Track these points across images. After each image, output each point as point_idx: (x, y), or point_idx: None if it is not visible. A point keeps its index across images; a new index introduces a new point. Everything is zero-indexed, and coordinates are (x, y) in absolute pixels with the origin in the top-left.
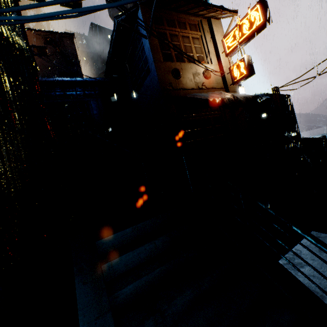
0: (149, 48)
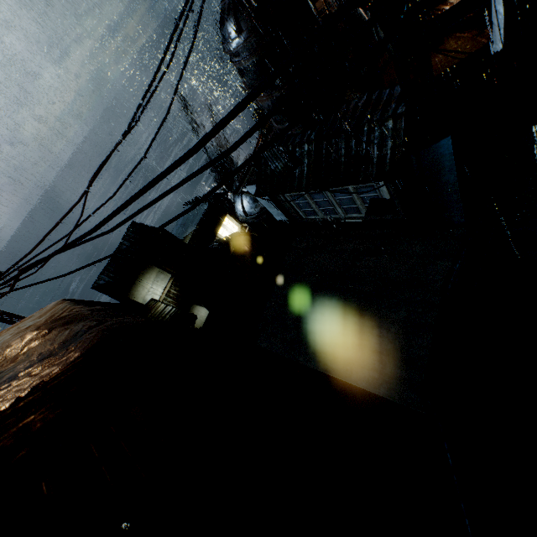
0: None
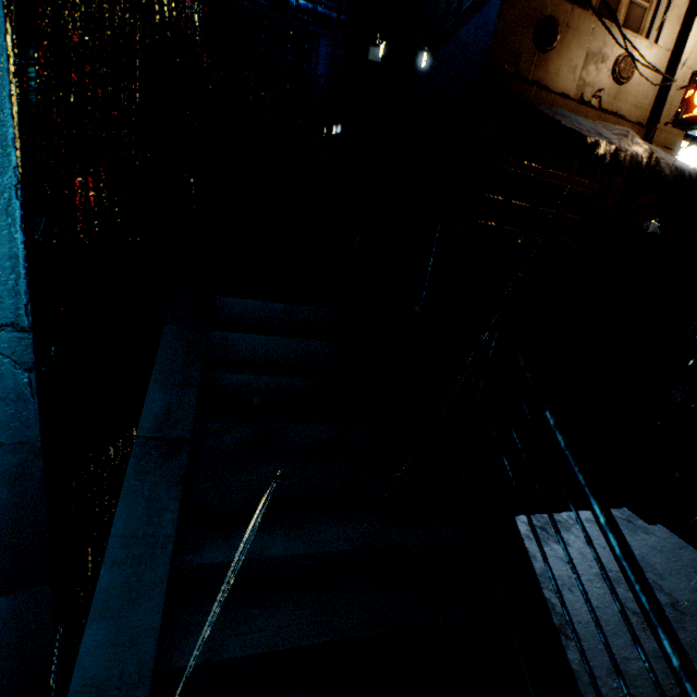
0: None
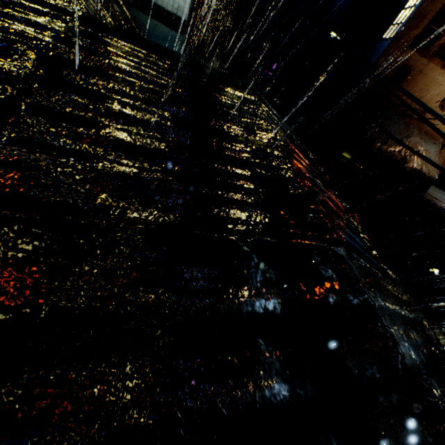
0: (412, 12)
